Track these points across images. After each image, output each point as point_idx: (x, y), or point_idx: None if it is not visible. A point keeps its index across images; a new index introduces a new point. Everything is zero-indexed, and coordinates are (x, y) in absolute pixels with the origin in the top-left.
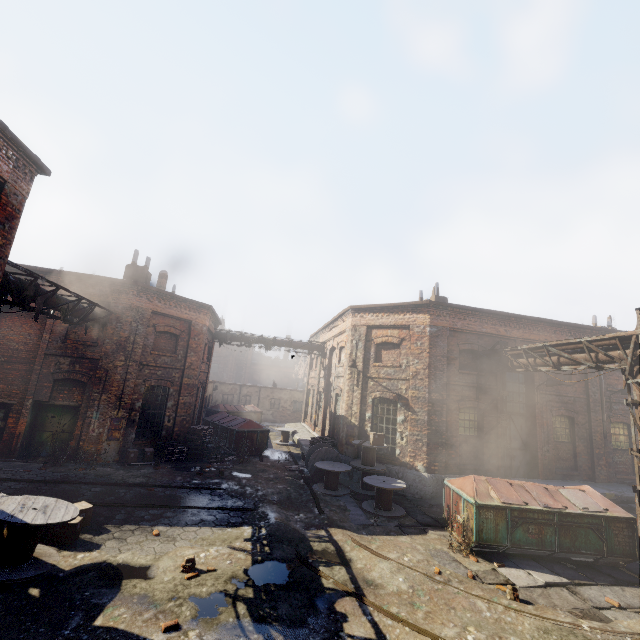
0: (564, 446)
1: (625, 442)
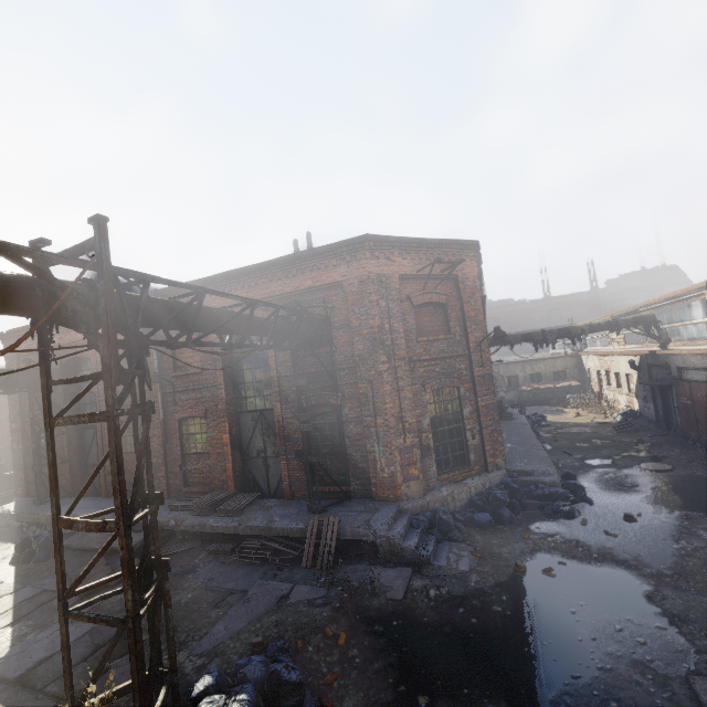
0: (134, 457)
1: (203, 442)
